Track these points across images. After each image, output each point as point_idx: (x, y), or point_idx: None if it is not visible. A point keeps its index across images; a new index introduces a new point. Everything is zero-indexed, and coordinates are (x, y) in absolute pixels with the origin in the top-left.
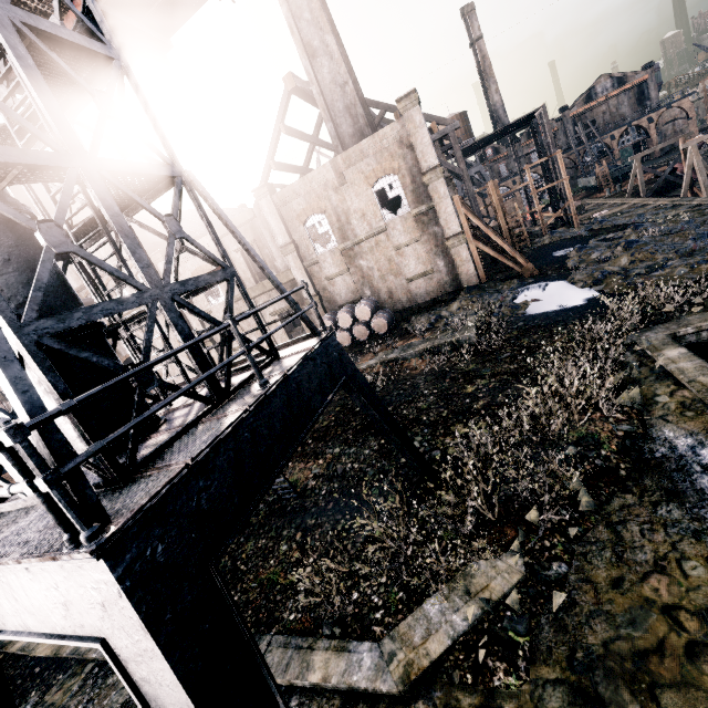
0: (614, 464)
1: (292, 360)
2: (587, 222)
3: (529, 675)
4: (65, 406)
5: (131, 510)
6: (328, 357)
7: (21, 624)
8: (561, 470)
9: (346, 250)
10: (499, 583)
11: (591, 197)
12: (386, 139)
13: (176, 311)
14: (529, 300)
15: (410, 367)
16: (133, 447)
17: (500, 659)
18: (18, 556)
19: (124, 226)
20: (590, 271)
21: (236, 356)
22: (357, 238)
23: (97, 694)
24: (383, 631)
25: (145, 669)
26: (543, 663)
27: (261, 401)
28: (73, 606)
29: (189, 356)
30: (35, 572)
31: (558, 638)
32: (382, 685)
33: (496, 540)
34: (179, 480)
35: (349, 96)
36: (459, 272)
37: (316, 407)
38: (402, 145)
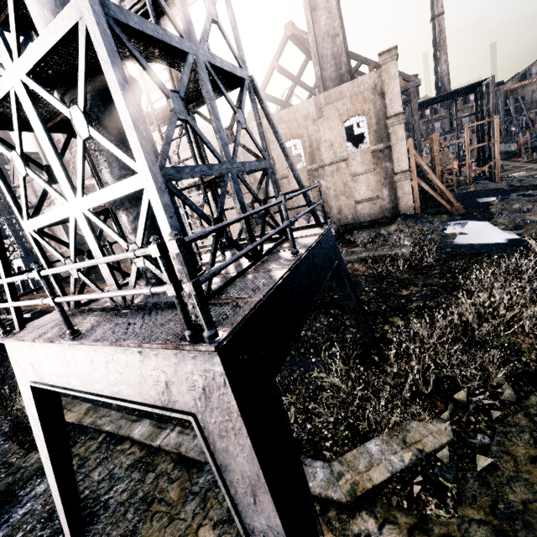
0: (533, 369)
1: (307, 240)
2: (507, 179)
3: (456, 512)
4: (203, 233)
5: (230, 323)
6: (328, 244)
7: (118, 392)
8: (486, 366)
9: (312, 171)
10: (431, 440)
11: (509, 160)
12: (363, 85)
13: (238, 184)
14: (457, 232)
15: (353, 269)
16: (209, 280)
17: (432, 496)
18: (138, 342)
19: (215, 109)
20: (512, 217)
21: (284, 226)
22: (323, 162)
23: (110, 454)
24: (332, 456)
25: (225, 442)
26: (469, 506)
27: (296, 264)
28: (173, 386)
29: (242, 221)
30: (147, 356)
31: (481, 490)
32: (333, 494)
33: (427, 408)
34: (257, 309)
35: (337, 46)
36: (399, 202)
37: (322, 279)
38: (375, 92)
